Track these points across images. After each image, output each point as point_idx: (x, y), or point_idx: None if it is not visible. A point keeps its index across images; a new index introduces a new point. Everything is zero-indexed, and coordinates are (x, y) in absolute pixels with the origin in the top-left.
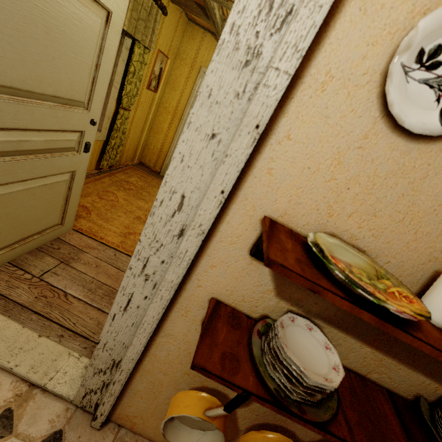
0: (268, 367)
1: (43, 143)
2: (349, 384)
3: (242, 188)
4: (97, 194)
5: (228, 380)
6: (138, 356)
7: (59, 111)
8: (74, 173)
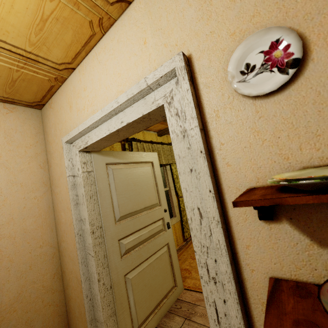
0: None
1: (148, 233)
2: None
3: (222, 183)
4: (190, 257)
5: None
6: None
7: (149, 213)
8: (168, 244)
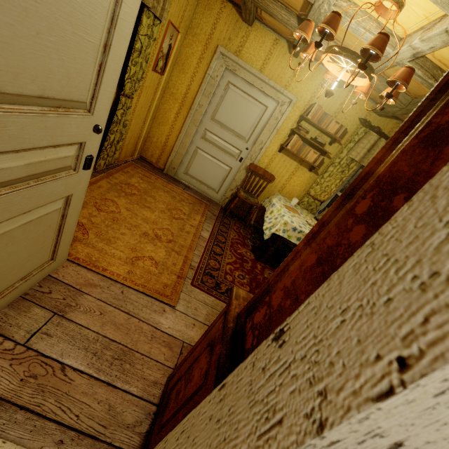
0: None
1: (23, 168)
2: None
3: None
4: (93, 204)
5: None
6: None
7: (48, 119)
8: (70, 197)
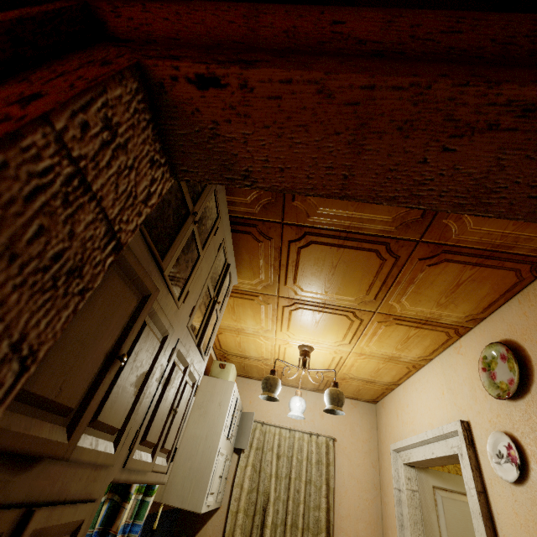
0: None
1: None
2: None
3: None
4: None
5: None
6: None
7: None
8: None
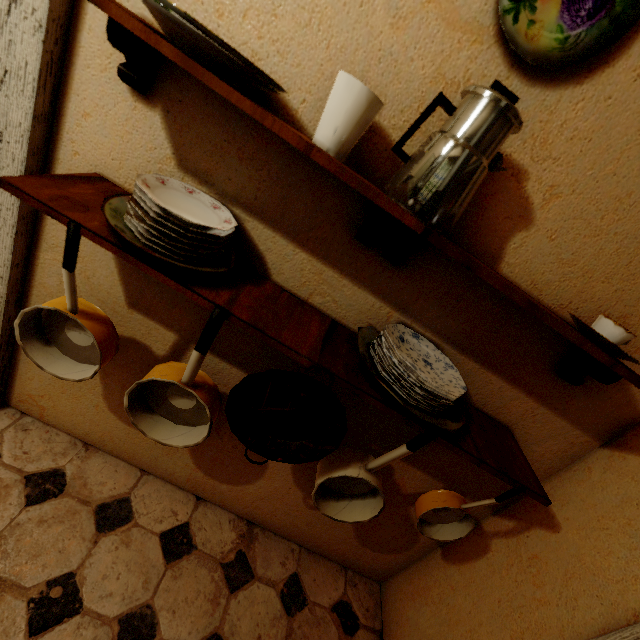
0: (126, 218)
1: None
2: (272, 293)
3: None
4: None
5: (51, 207)
6: (8, 270)
7: None
8: None
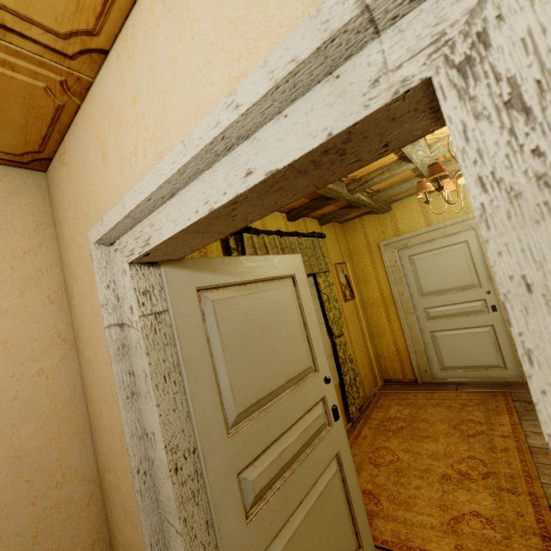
0: None
1: (298, 440)
2: None
3: None
4: (368, 461)
5: None
6: None
7: (296, 393)
8: (339, 455)
